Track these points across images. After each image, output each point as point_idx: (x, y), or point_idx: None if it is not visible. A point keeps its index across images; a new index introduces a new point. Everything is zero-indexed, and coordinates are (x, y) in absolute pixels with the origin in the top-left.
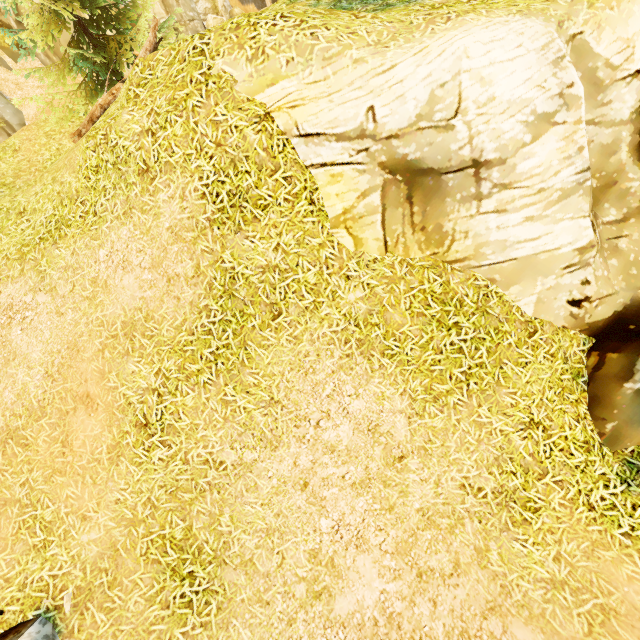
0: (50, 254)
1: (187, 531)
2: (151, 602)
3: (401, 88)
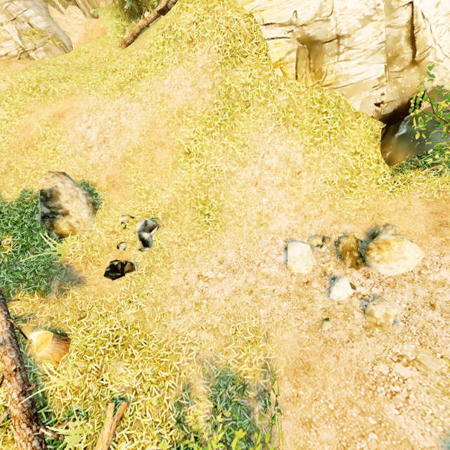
0: (137, 85)
1: (206, 198)
2: (193, 221)
3: (308, 3)
